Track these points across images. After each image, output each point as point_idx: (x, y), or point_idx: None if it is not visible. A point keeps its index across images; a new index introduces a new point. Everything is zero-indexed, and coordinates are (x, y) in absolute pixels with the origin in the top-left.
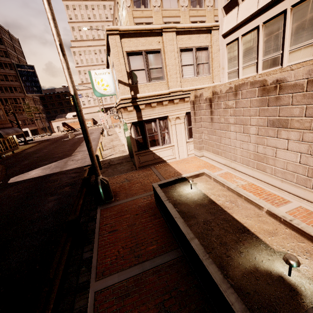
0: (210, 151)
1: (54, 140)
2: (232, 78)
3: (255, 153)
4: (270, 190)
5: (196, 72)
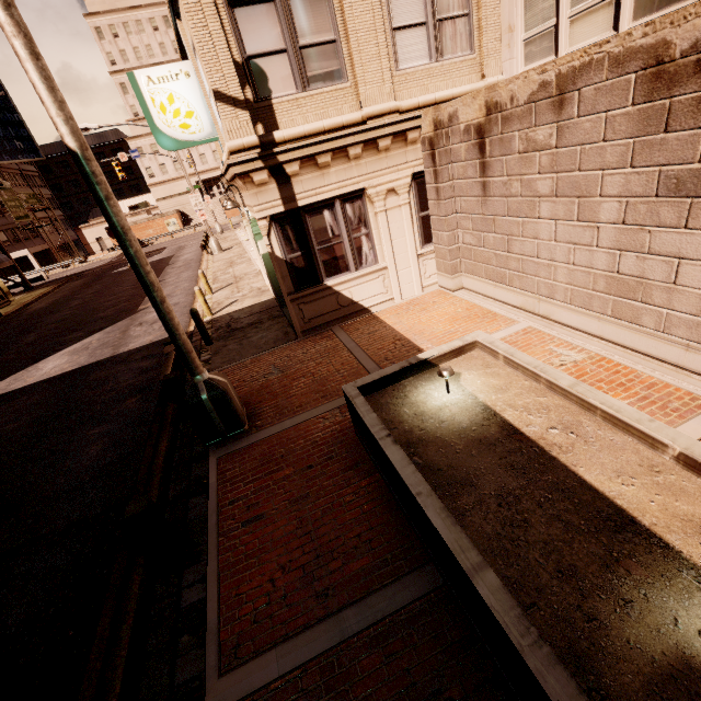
0: (479, 276)
1: (93, 274)
2: (538, 56)
3: (610, 275)
4: (652, 374)
5: (434, 47)
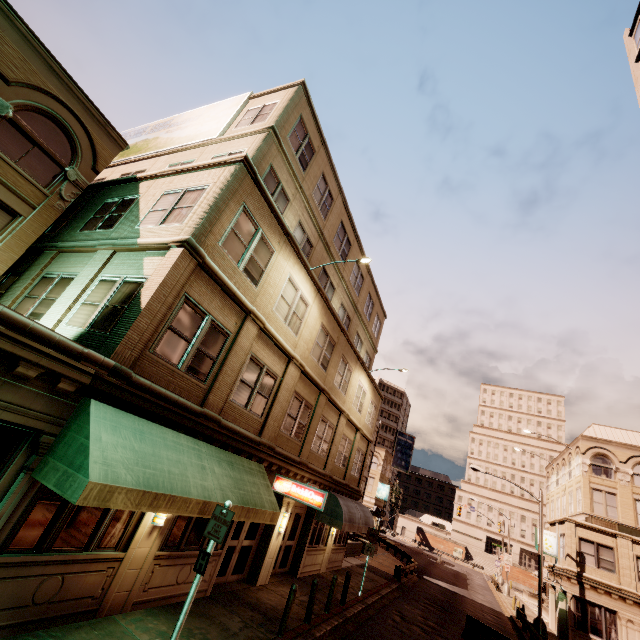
0: None
1: (412, 550)
2: None
3: None
4: None
5: None
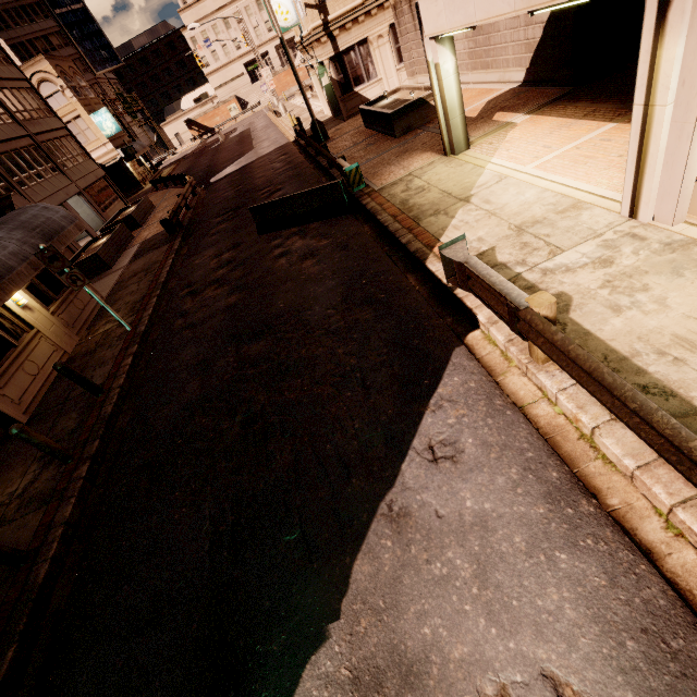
0: (422, 74)
1: (196, 154)
2: None
3: None
4: None
5: None
